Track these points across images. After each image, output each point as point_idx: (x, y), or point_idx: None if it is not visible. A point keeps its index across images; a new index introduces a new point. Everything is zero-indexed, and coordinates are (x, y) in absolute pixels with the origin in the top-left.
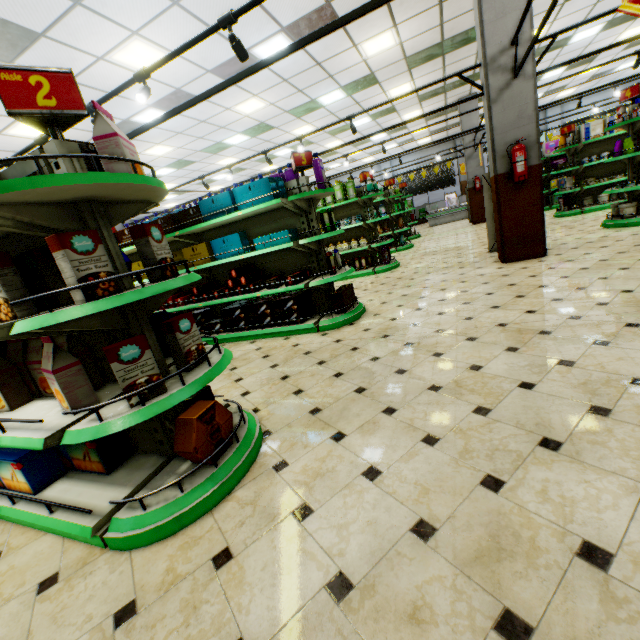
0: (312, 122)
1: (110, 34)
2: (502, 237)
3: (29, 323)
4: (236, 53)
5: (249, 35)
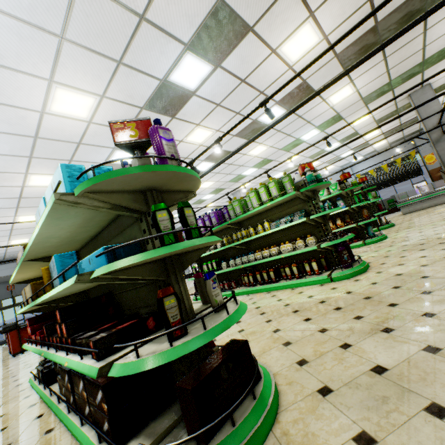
0: (263, 142)
1: (31, 87)
2: None
3: None
4: None
5: (157, 61)
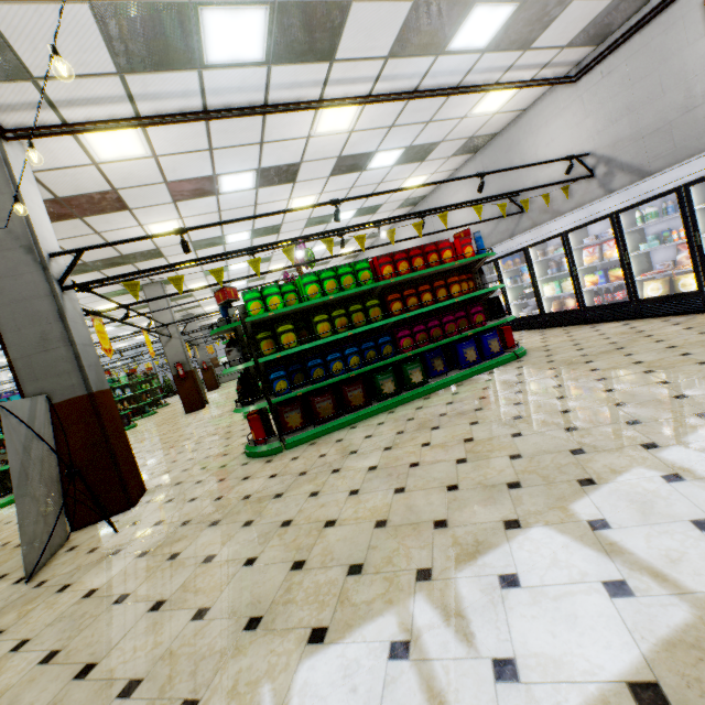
0: None
1: None
2: (183, 402)
3: None
4: None
5: None
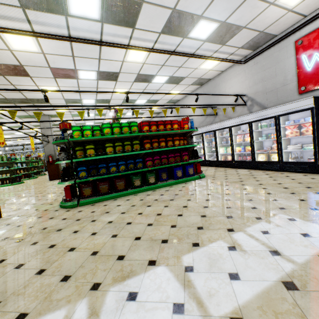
0: None
1: None
2: (49, 174)
3: None
4: None
5: None
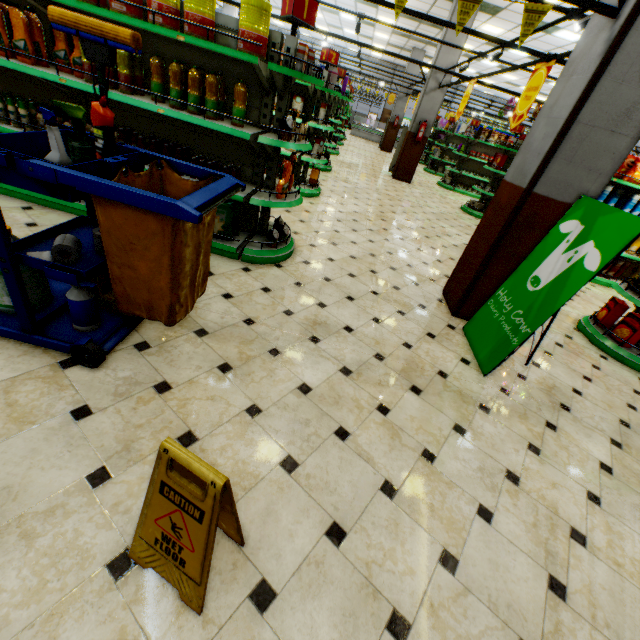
0: None
1: None
2: (399, 165)
3: (314, 125)
4: (356, 30)
5: None
